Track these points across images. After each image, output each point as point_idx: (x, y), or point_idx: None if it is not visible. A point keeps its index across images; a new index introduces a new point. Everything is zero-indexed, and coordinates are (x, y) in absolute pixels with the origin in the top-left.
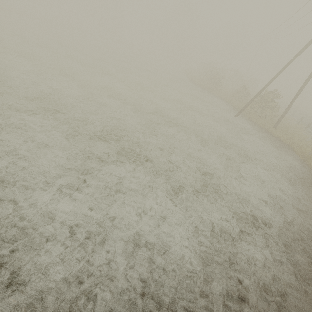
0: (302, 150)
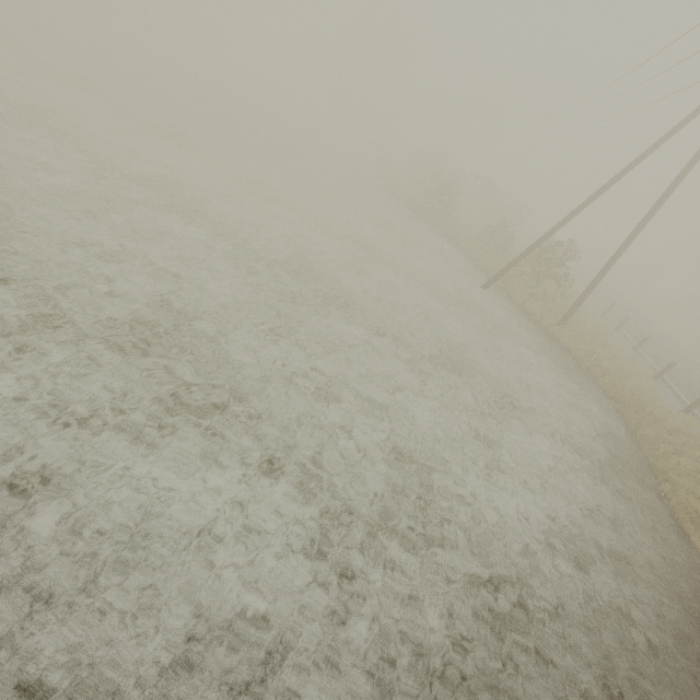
0: (618, 387)
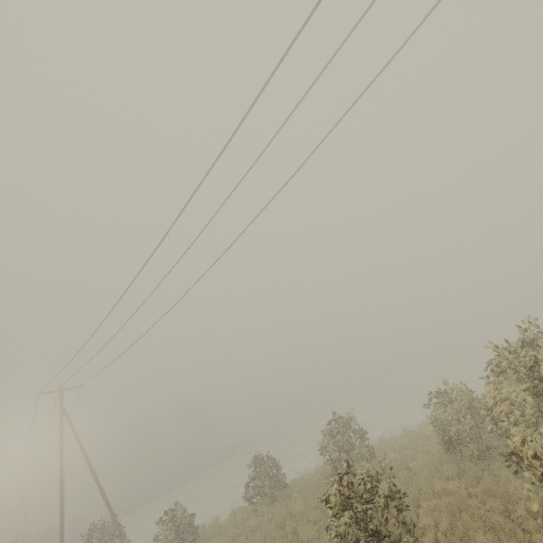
0: None
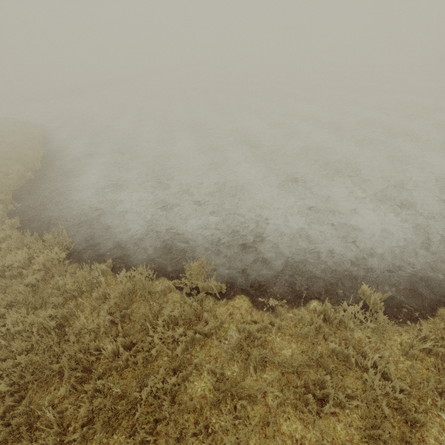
0: None
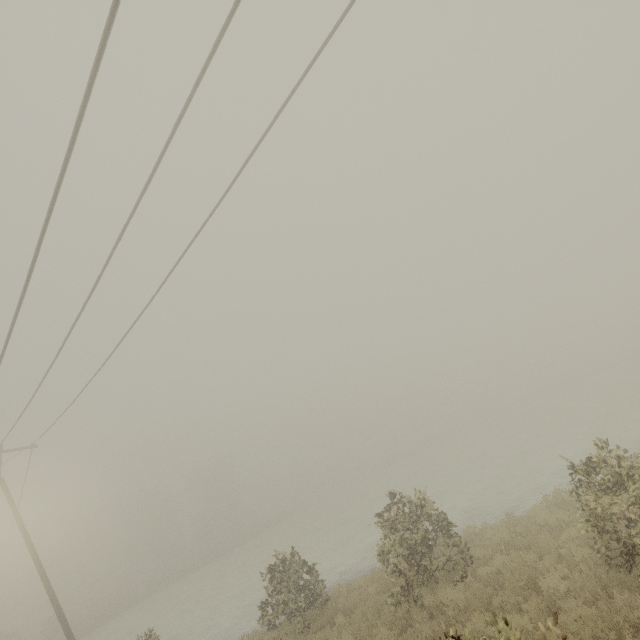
0: None
